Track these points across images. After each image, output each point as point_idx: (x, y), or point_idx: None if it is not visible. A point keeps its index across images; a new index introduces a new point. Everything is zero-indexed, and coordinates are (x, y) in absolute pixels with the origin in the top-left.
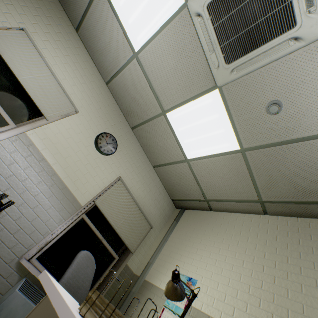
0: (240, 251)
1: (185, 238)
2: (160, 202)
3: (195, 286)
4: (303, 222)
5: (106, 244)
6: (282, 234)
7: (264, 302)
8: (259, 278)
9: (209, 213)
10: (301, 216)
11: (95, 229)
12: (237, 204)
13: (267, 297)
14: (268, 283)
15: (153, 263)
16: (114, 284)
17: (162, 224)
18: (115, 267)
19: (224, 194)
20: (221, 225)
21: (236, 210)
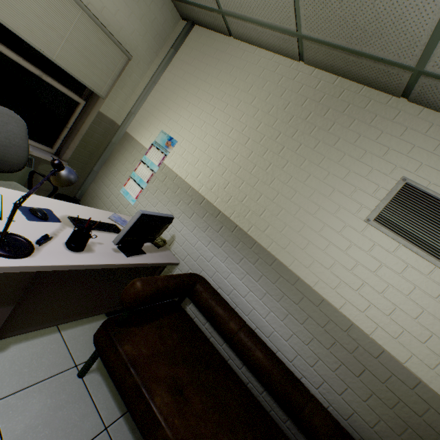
0: (236, 116)
1: (180, 84)
2: (141, 4)
3: (173, 148)
4: (337, 88)
5: (52, 83)
6: (298, 102)
7: (228, 173)
8: (236, 151)
9: (227, 42)
10: (343, 77)
11: (17, 59)
12: (265, 33)
13: (233, 169)
14: (242, 158)
15: (136, 113)
16: (89, 134)
17: (153, 53)
18: (83, 115)
19: (247, 4)
20: (233, 71)
21: (265, 46)
